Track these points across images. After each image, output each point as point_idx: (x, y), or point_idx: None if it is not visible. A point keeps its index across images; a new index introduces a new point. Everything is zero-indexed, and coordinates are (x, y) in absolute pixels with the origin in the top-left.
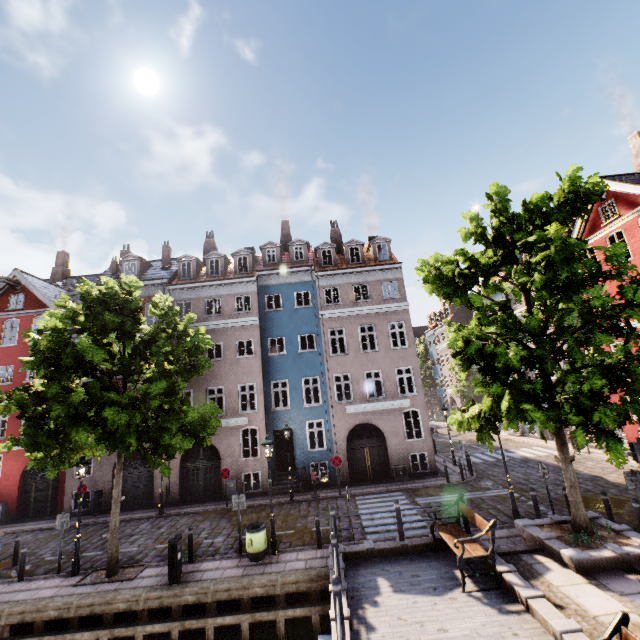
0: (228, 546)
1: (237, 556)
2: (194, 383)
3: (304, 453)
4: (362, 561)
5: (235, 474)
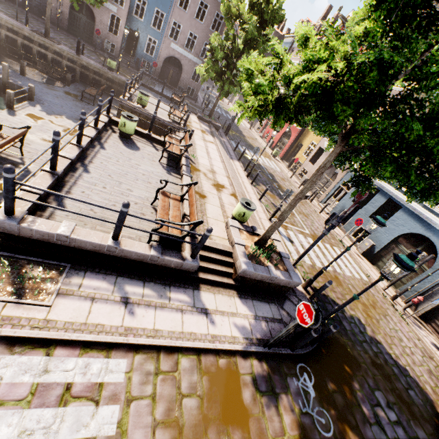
0: (97, 62)
1: (102, 66)
2: None
3: (141, 52)
4: (147, 89)
5: (102, 37)
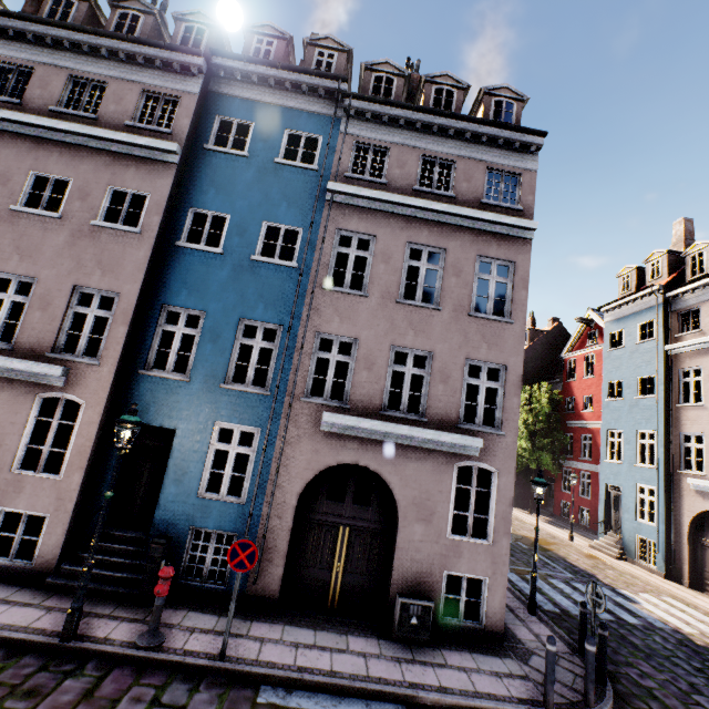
0: None
1: None
2: None
3: (185, 498)
4: None
5: None
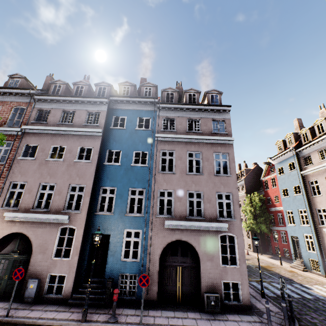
0: None
1: None
2: (30, 177)
3: (116, 262)
4: None
5: (40, 273)
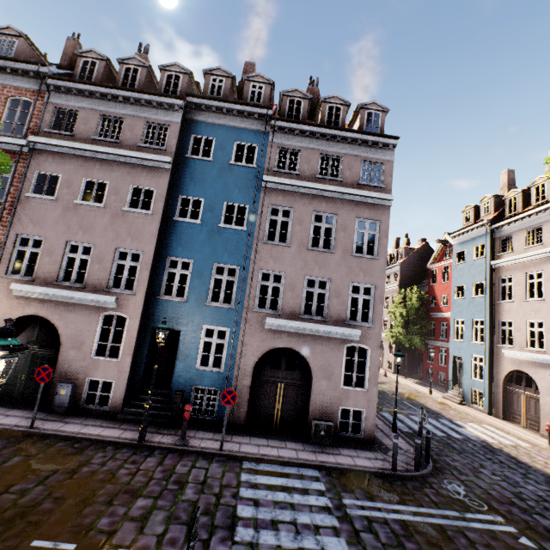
0: None
1: None
2: (50, 229)
3: (189, 370)
4: None
5: (75, 376)
